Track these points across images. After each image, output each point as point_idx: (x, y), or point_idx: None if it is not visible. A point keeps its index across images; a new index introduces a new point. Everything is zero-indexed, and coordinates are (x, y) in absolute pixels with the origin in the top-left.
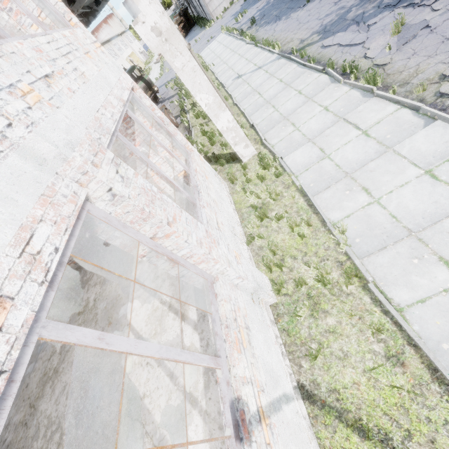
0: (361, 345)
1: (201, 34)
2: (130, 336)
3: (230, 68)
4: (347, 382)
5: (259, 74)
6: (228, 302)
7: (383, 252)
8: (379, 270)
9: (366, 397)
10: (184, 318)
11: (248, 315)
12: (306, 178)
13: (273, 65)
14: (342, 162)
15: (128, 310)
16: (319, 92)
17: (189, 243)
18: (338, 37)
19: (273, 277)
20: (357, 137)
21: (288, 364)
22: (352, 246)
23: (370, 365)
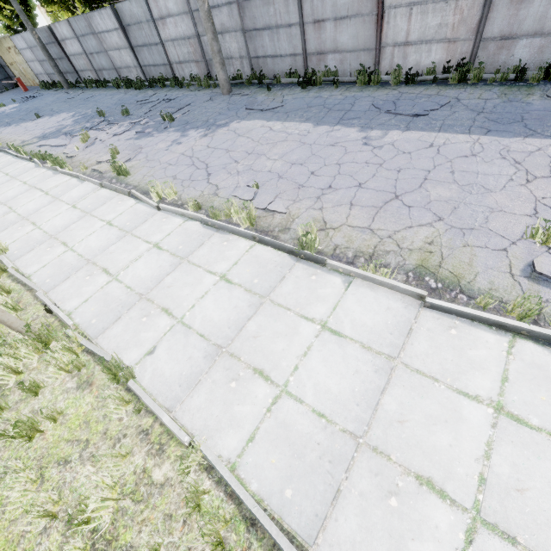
0: None
1: None
2: None
3: None
4: None
5: None
6: None
7: (31, 252)
8: (25, 262)
9: None
10: None
11: None
12: None
13: None
14: (23, 212)
15: None
16: (23, 173)
17: None
18: (51, 141)
19: None
20: (40, 196)
21: None
22: (10, 257)
23: None
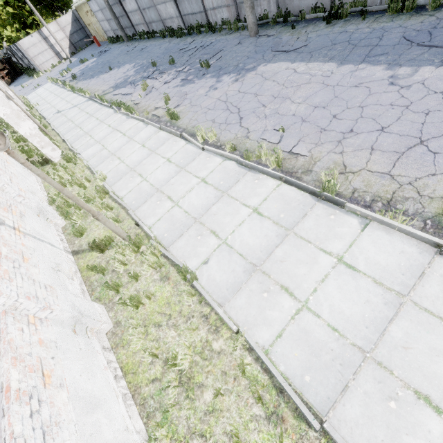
0: None
1: (29, 81)
2: None
3: (53, 106)
4: (96, 236)
5: (74, 110)
6: (4, 199)
7: (120, 180)
8: (117, 187)
9: (102, 236)
10: None
11: (26, 213)
12: (93, 161)
13: (84, 104)
14: (111, 149)
15: None
16: (107, 118)
17: None
18: (121, 90)
19: None
20: (120, 136)
21: (67, 245)
22: (109, 183)
23: None
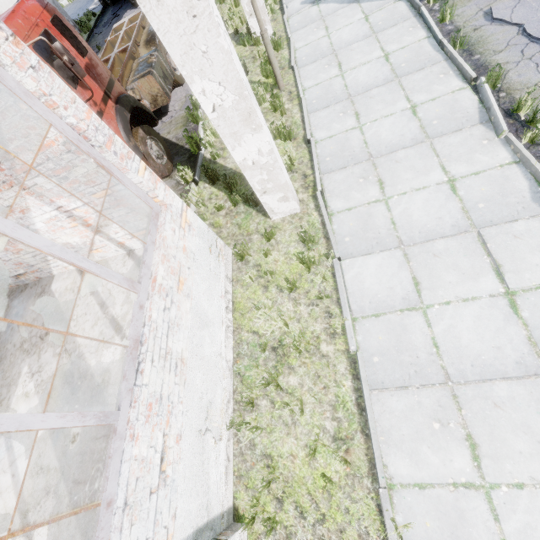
0: None
1: None
2: None
3: None
4: None
5: (351, 16)
6: None
7: None
8: None
9: None
10: None
11: None
12: (371, 336)
13: (382, 8)
14: (446, 341)
15: None
16: (450, 133)
17: None
18: (526, 7)
19: (256, 530)
20: (492, 297)
21: None
22: None
23: None
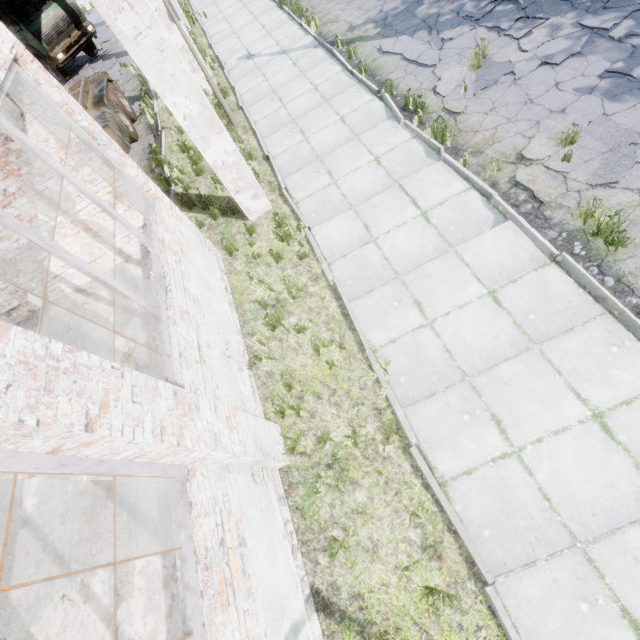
0: (395, 532)
1: None
2: (28, 543)
3: (235, 33)
4: (375, 583)
5: (282, 64)
6: (211, 514)
7: (431, 401)
8: (425, 426)
9: (395, 603)
10: (136, 515)
11: (244, 515)
12: (343, 270)
13: (305, 55)
14: (392, 254)
15: (26, 490)
16: (370, 129)
17: (137, 442)
18: (402, 43)
19: (287, 425)
20: (414, 219)
21: (300, 562)
22: (395, 387)
23: (404, 559)
